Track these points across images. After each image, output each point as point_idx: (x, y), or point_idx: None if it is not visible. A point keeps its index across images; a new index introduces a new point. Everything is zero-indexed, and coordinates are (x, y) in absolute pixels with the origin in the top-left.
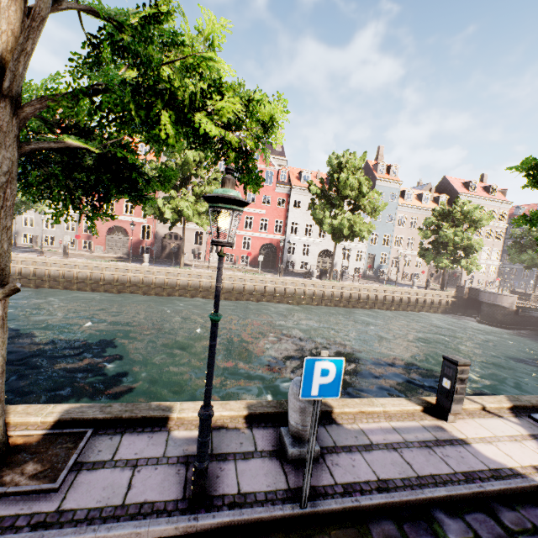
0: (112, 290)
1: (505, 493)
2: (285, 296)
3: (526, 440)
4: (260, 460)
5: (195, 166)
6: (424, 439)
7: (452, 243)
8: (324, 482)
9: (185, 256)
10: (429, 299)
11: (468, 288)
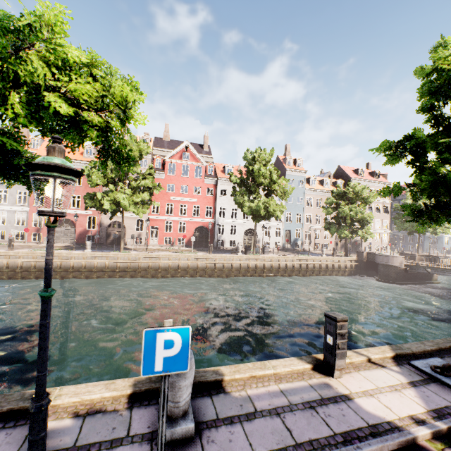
0: (55, 276)
1: (383, 450)
2: (215, 270)
3: (405, 388)
4: (128, 447)
5: None
6: (309, 399)
7: (349, 217)
8: None
9: (127, 242)
10: (337, 264)
11: (366, 253)
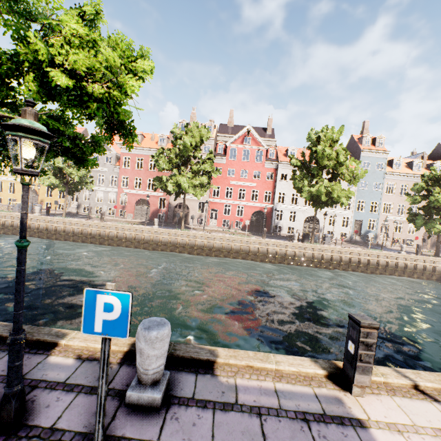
0: (131, 246)
1: None
2: (267, 256)
3: None
4: None
5: (192, 149)
6: (306, 409)
7: None
8: (145, 436)
9: (190, 222)
10: (421, 265)
11: None
